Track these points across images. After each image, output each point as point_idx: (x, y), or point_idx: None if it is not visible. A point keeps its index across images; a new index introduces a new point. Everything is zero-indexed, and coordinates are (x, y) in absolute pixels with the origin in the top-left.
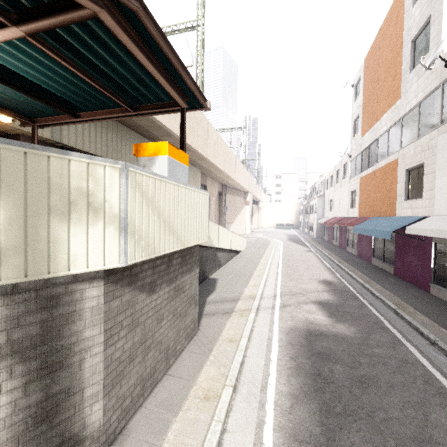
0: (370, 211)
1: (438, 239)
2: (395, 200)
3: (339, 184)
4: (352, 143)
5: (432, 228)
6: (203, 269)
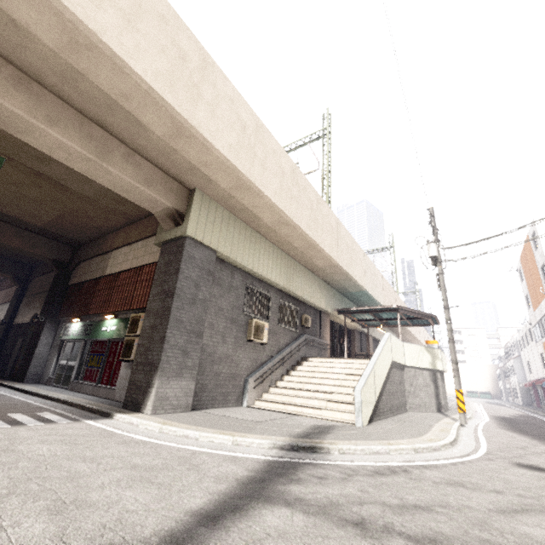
0: None
1: None
2: None
3: (529, 346)
4: (529, 313)
5: None
6: None
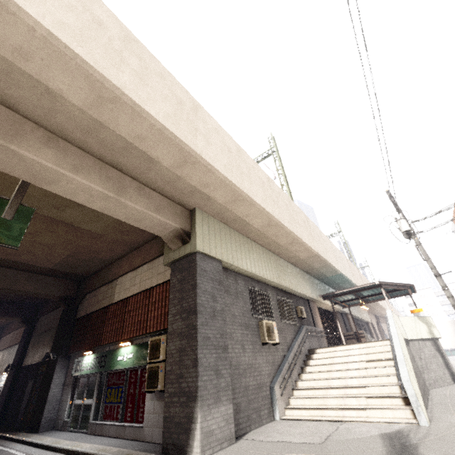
0: None
1: None
2: None
3: None
4: None
5: None
6: None
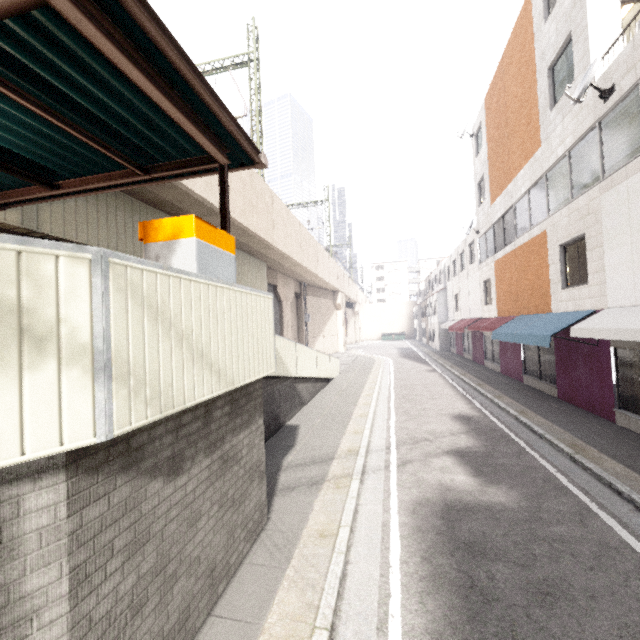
0: (514, 307)
1: (618, 343)
2: (549, 289)
3: (465, 272)
4: (478, 214)
5: (610, 327)
6: (276, 412)
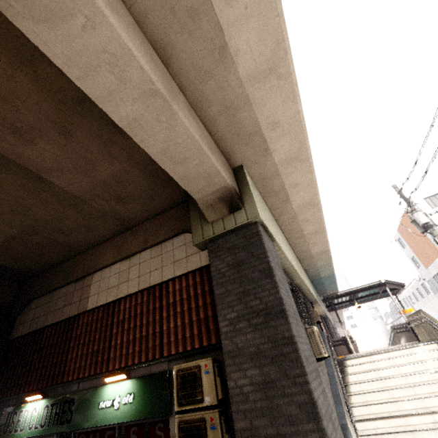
0: None
1: None
2: None
3: (426, 299)
4: (419, 271)
5: None
6: None
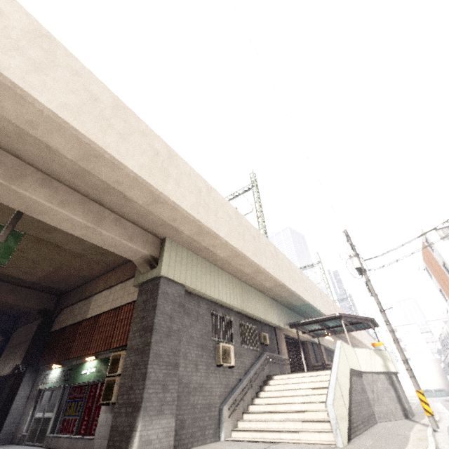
0: None
1: None
2: None
3: None
4: (448, 305)
5: None
6: None
